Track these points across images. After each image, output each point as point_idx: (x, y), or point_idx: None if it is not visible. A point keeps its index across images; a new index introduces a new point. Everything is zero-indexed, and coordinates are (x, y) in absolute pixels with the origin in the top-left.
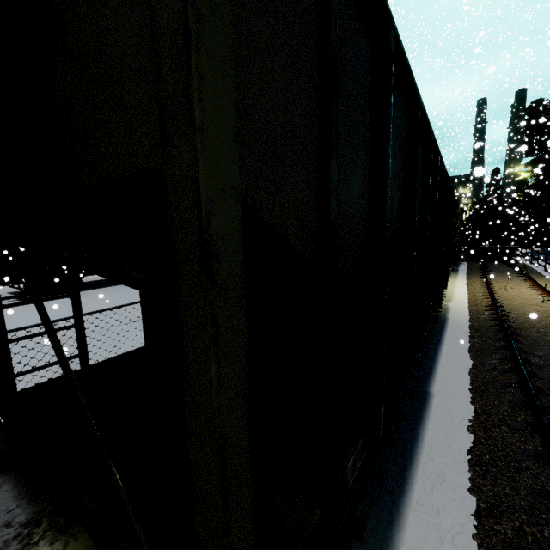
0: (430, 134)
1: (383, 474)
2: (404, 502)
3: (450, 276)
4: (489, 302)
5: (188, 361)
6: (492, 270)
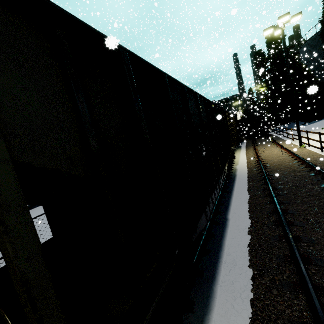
0: (184, 86)
1: (203, 271)
2: (215, 283)
3: (237, 151)
4: (256, 160)
5: (0, 245)
6: (258, 142)
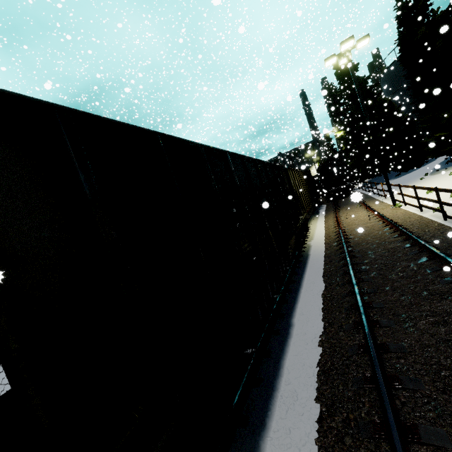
0: (198, 145)
1: (249, 416)
2: (264, 435)
3: (313, 219)
4: (337, 231)
5: None
6: (341, 205)
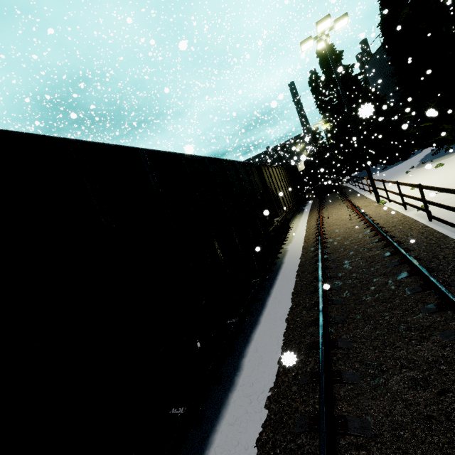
0: (67, 142)
1: None
2: None
3: (297, 217)
4: (317, 233)
5: None
6: (327, 201)
